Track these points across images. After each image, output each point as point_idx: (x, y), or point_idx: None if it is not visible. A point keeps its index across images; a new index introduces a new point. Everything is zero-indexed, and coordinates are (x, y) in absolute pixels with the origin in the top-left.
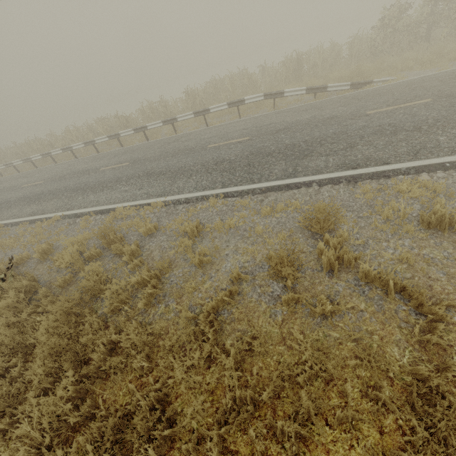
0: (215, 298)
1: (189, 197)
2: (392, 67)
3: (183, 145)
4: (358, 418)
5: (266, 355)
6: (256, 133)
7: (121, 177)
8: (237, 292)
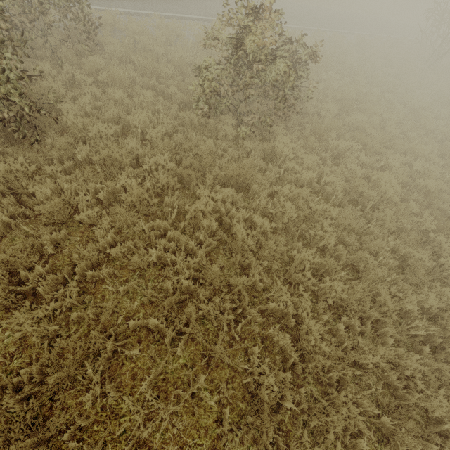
0: None
1: (136, 12)
2: None
3: None
4: None
5: None
6: None
7: None
8: None
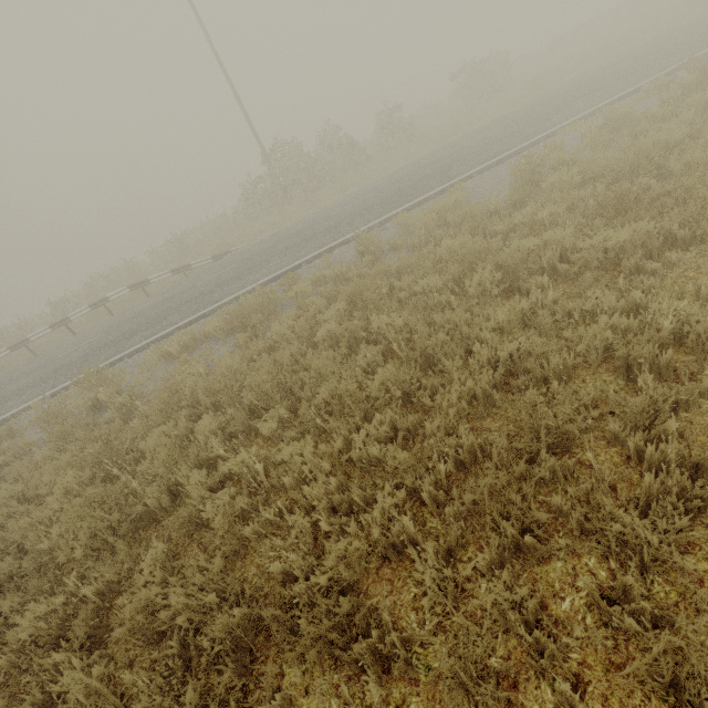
0: None
1: (15, 411)
2: (254, 233)
3: (32, 366)
4: None
5: None
6: (109, 329)
7: None
8: (22, 454)
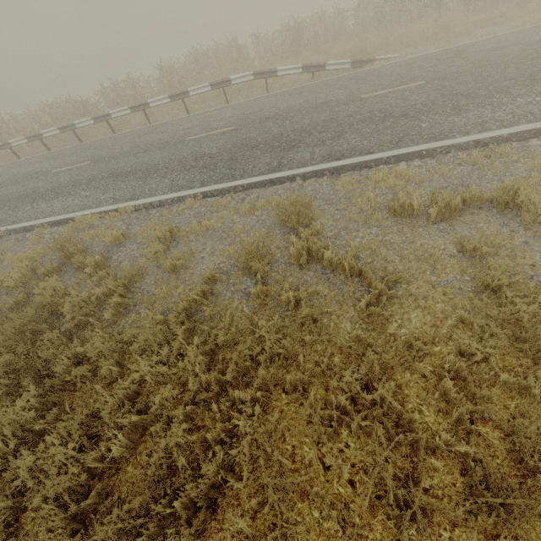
0: (185, 298)
1: (163, 199)
2: (398, 42)
3: (157, 138)
4: (308, 381)
5: (236, 346)
6: (243, 122)
7: (80, 179)
8: (210, 292)
